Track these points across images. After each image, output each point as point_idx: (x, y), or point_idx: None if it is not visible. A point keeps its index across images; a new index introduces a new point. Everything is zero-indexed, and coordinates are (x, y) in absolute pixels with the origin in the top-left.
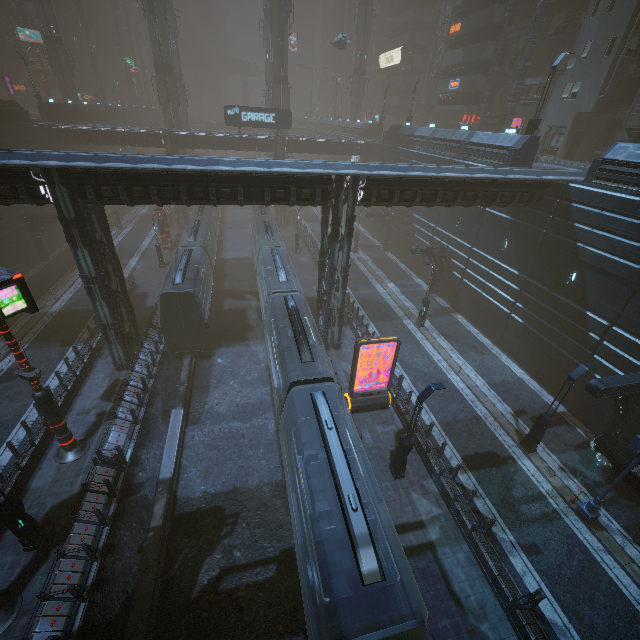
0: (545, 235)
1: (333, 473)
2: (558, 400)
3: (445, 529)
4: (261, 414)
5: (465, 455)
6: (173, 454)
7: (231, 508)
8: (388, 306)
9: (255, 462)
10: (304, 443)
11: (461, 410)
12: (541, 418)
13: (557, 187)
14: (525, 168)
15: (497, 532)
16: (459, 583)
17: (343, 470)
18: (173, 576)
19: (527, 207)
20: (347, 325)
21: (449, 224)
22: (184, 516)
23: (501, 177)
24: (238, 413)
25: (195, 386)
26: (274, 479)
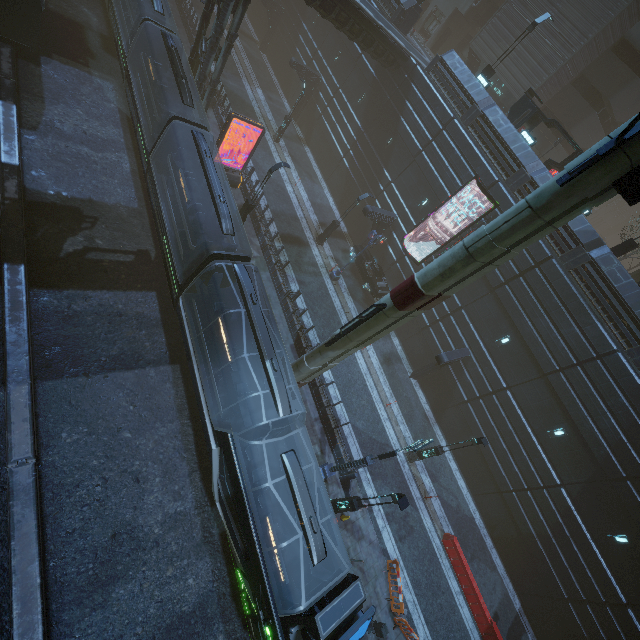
0: (388, 101)
1: (209, 182)
2: (346, 226)
3: (259, 263)
4: (114, 151)
5: (282, 234)
6: (15, 146)
7: (89, 212)
8: (253, 110)
9: (111, 187)
10: (177, 170)
11: (288, 210)
12: (334, 223)
13: (411, 64)
14: (402, 34)
15: (287, 272)
16: (260, 286)
17: (216, 182)
18: (37, 240)
19: (388, 71)
20: (211, 108)
21: (330, 54)
22: (38, 204)
23: (382, 26)
24: (87, 140)
25: (23, 89)
26: (131, 205)
